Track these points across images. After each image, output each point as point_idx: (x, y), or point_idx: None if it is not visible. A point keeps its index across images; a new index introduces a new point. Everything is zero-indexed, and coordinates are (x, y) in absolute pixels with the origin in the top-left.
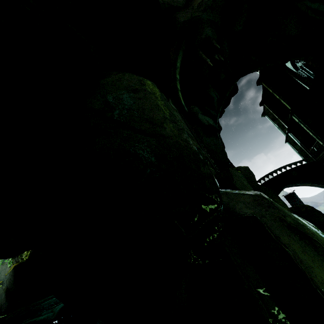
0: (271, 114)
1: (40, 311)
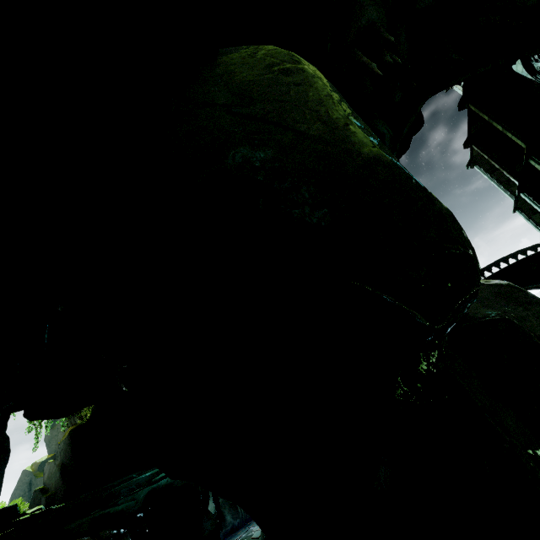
0: (484, 163)
1: (115, 498)
